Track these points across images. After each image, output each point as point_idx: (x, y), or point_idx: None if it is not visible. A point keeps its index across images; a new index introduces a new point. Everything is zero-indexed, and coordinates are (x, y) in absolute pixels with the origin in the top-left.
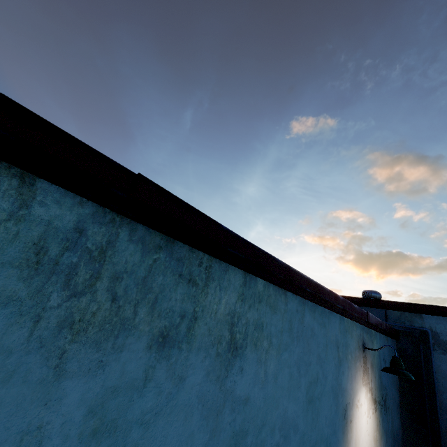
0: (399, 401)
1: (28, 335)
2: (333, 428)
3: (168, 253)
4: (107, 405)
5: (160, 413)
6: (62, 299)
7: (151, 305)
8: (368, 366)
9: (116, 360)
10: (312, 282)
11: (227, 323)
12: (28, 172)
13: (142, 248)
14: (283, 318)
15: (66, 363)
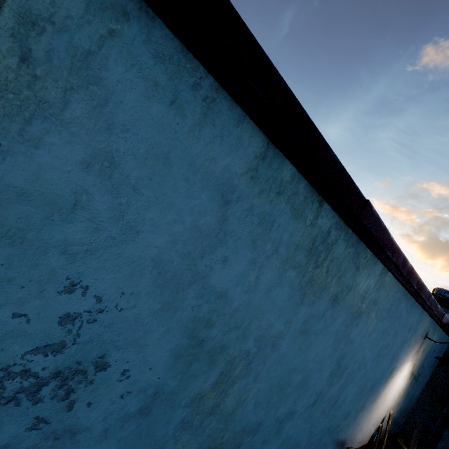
0: (427, 381)
1: (299, 282)
2: (381, 376)
3: (355, 249)
4: (308, 321)
5: (321, 332)
6: (312, 268)
7: (337, 278)
8: (421, 350)
9: (318, 302)
10: (420, 282)
11: (362, 296)
12: (322, 198)
13: (346, 244)
14: (389, 301)
15: (304, 298)
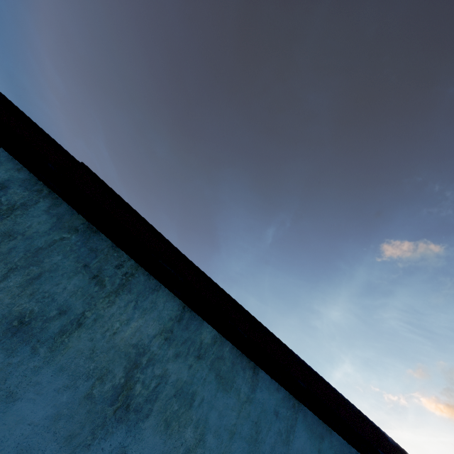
0: None
1: None
2: None
3: (83, 238)
4: None
5: None
6: None
7: (29, 278)
8: None
9: None
10: (313, 374)
11: (127, 357)
12: None
13: (55, 222)
14: (240, 410)
15: None
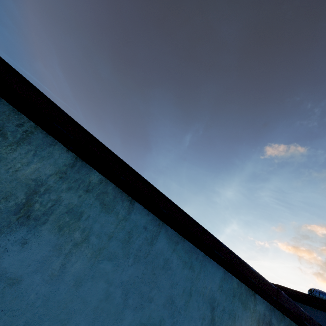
0: None
1: None
2: None
3: None
4: None
5: None
6: None
7: None
8: None
9: None
10: (174, 206)
11: (28, 186)
12: None
13: None
14: (118, 224)
15: None
